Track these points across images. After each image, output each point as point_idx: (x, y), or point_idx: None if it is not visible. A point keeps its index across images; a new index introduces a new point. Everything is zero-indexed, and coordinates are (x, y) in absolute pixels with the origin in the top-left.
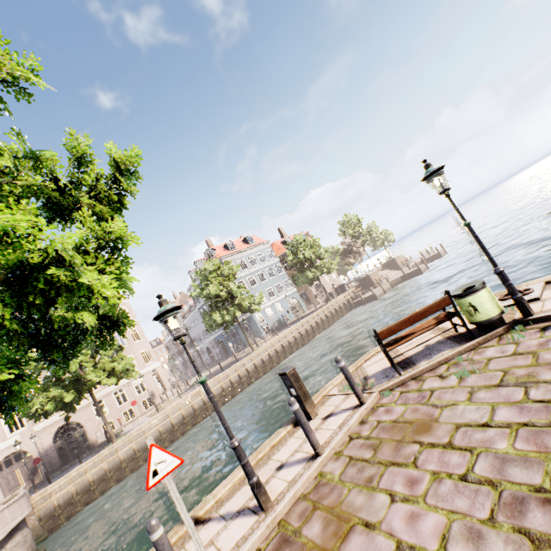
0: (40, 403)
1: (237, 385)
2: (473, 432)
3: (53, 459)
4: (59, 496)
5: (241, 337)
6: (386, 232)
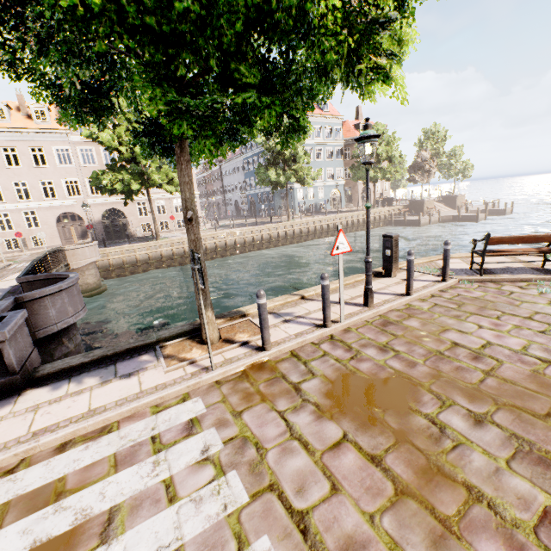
0: (110, 179)
1: (265, 242)
2: (550, 318)
3: (100, 232)
4: (114, 259)
5: (275, 205)
6: (468, 165)
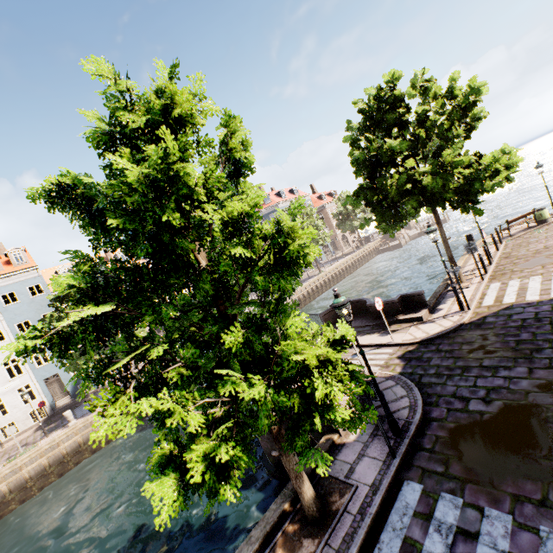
0: None
1: (316, 292)
2: (552, 235)
3: None
4: None
5: None
6: None
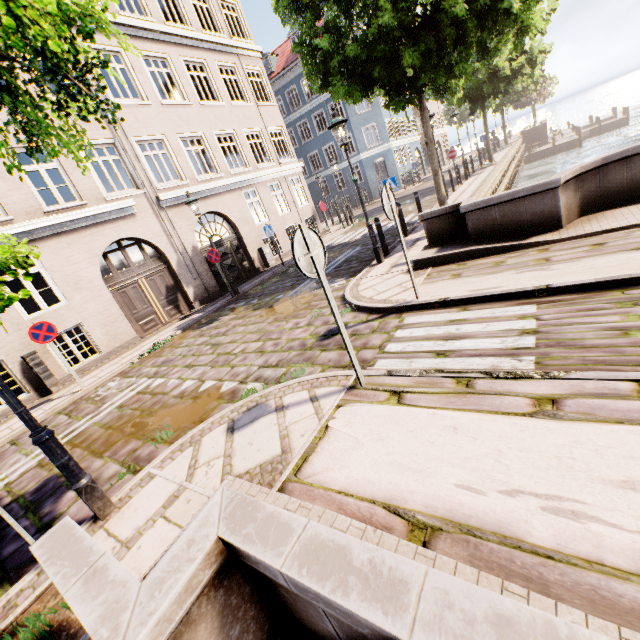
0: None
1: None
2: None
3: (204, 276)
4: None
5: (368, 183)
6: (553, 78)
